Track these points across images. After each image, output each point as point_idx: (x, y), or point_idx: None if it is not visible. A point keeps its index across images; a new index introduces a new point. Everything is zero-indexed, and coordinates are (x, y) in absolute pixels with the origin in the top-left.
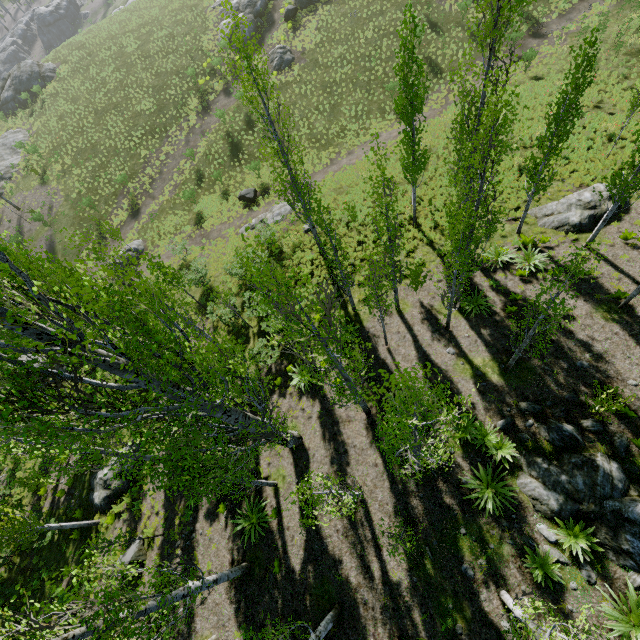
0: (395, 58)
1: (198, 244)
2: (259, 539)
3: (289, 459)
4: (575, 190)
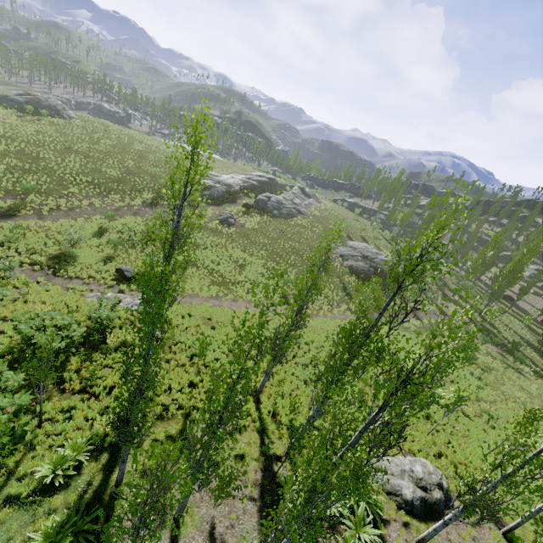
0: (296, 267)
1: (31, 277)
2: None
3: None
4: (404, 452)
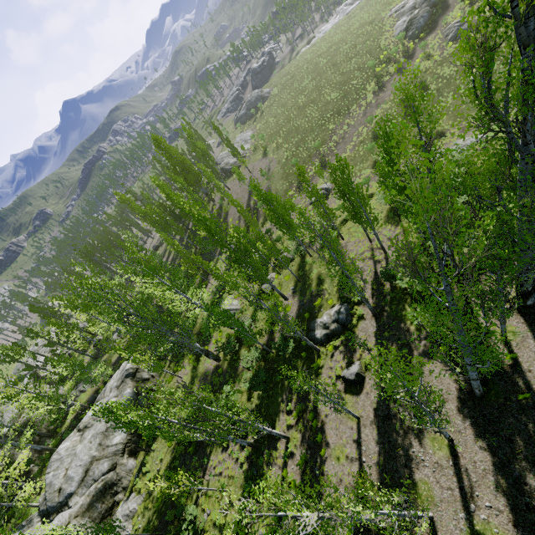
0: None
1: (377, 181)
2: (490, 376)
3: (518, 319)
4: None
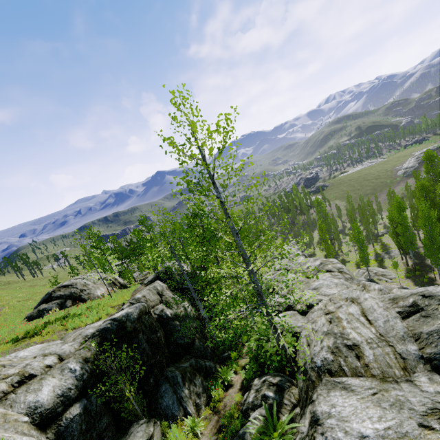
0: None
1: None
2: None
3: None
4: None
